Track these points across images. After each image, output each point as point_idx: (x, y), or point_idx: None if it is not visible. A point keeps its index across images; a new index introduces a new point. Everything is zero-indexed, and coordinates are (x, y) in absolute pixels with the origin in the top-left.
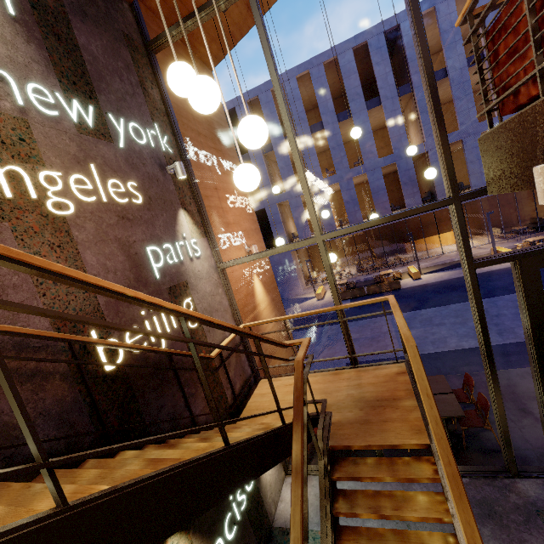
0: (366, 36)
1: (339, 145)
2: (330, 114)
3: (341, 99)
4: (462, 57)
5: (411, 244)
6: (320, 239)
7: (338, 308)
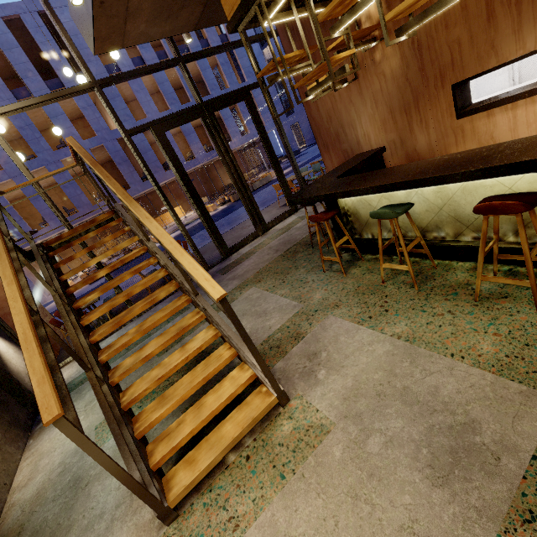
0: (16, 9)
1: (29, 125)
2: (0, 88)
3: (15, 81)
4: (127, 56)
5: None
6: None
7: (33, 180)
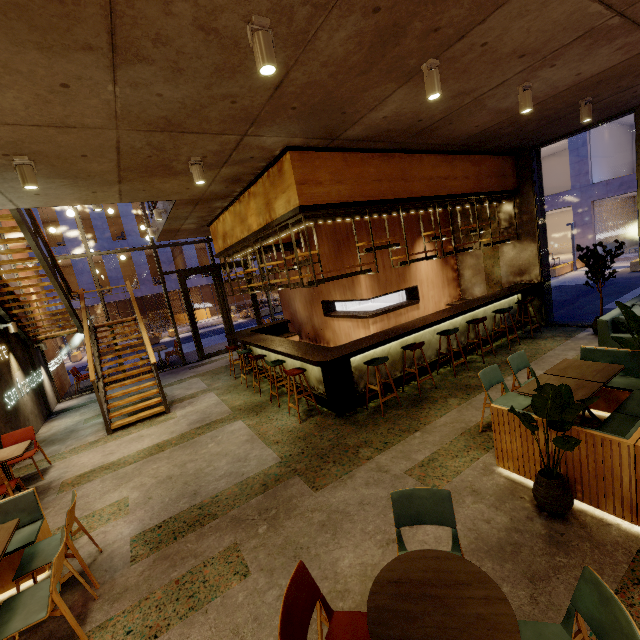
0: None
1: (102, 218)
2: None
3: None
4: None
5: (175, 317)
6: (89, 255)
7: (100, 289)
